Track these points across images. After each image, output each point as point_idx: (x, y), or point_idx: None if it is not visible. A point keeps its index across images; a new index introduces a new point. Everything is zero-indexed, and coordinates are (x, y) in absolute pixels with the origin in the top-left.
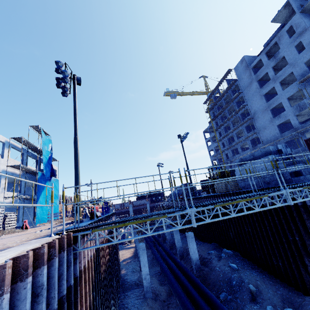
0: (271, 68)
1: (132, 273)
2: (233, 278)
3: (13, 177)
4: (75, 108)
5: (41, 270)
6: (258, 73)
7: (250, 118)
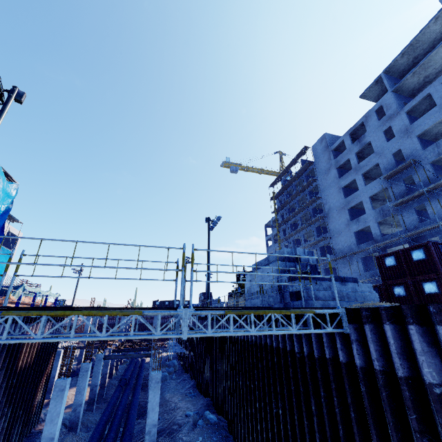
0: (354, 153)
1: None
2: None
3: None
4: None
5: None
6: (339, 158)
7: (322, 216)
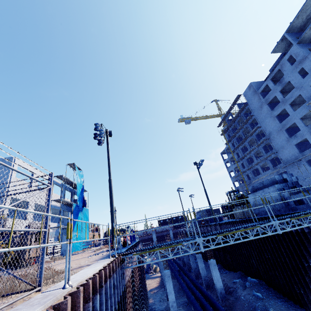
0: (278, 91)
1: (159, 302)
2: (257, 307)
3: (98, 224)
4: (108, 155)
5: (113, 275)
6: (267, 97)
7: (265, 139)
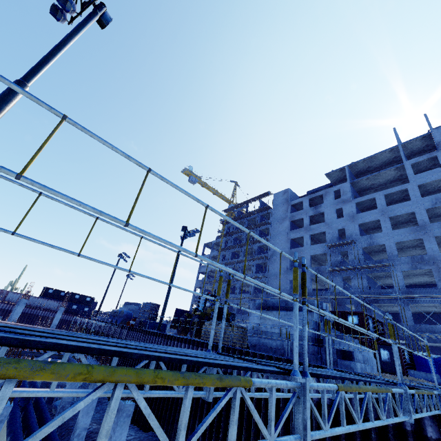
0: (308, 216)
1: None
2: None
3: None
4: (65, 42)
5: None
6: (295, 214)
7: (266, 256)
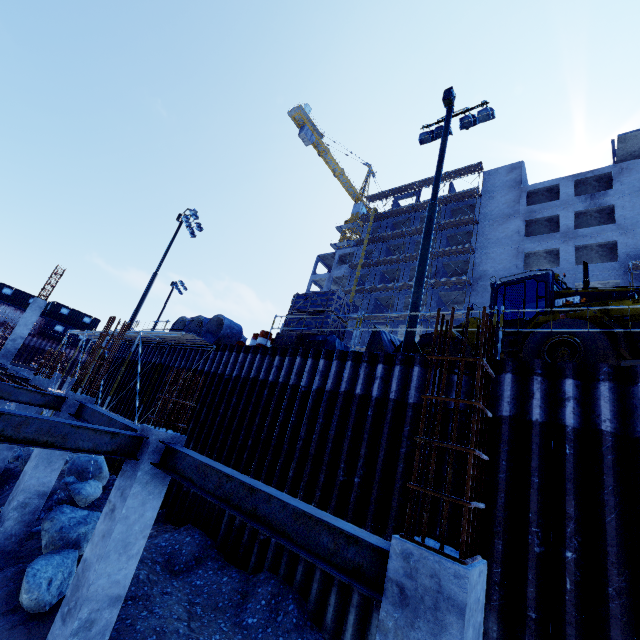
0: (572, 211)
1: None
2: None
3: None
4: None
5: None
6: (538, 208)
7: (469, 280)
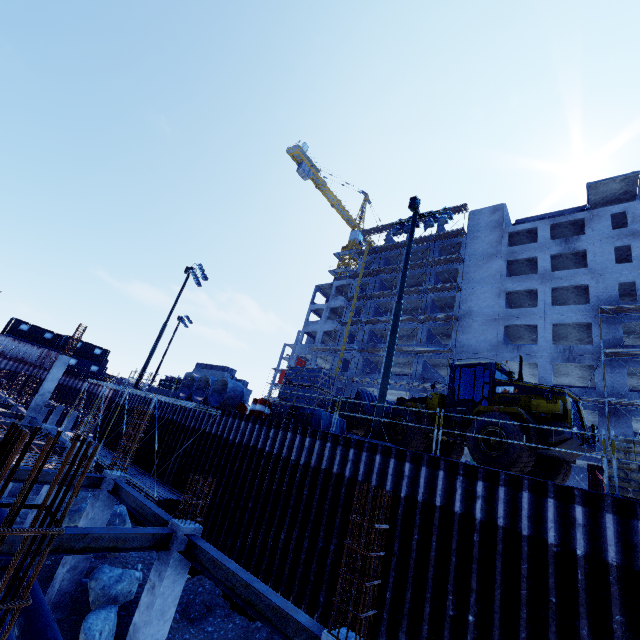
0: (549, 254)
1: None
2: None
3: None
4: None
5: None
6: (518, 249)
7: (455, 317)
